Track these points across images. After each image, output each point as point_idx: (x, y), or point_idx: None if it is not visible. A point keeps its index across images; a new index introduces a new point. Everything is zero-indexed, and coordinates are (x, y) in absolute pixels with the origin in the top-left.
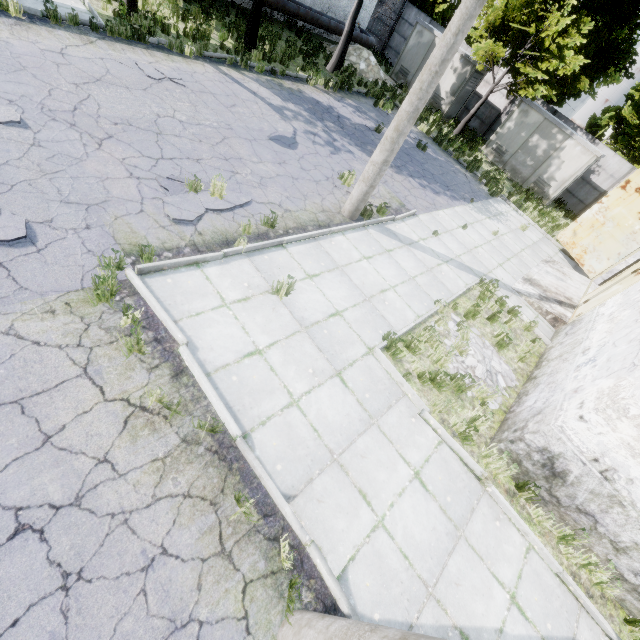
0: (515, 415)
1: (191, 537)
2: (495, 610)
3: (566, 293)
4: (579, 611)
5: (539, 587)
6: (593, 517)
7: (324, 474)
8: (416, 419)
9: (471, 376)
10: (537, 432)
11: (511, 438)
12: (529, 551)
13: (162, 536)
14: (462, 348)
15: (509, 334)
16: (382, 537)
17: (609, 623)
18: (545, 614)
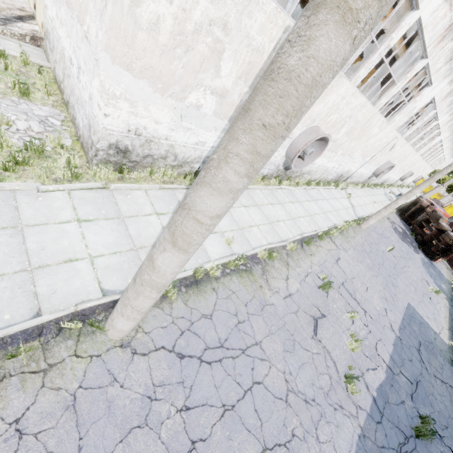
0: (83, 138)
1: (19, 398)
2: (156, 225)
3: (15, 4)
4: (174, 192)
5: (160, 200)
6: (150, 155)
7: (37, 282)
8: (41, 196)
9: (35, 137)
10: (99, 140)
11: (94, 154)
12: (147, 192)
13: (3, 425)
14: (4, 120)
15: (20, 79)
16: (99, 261)
17: (182, 184)
18: (168, 205)
